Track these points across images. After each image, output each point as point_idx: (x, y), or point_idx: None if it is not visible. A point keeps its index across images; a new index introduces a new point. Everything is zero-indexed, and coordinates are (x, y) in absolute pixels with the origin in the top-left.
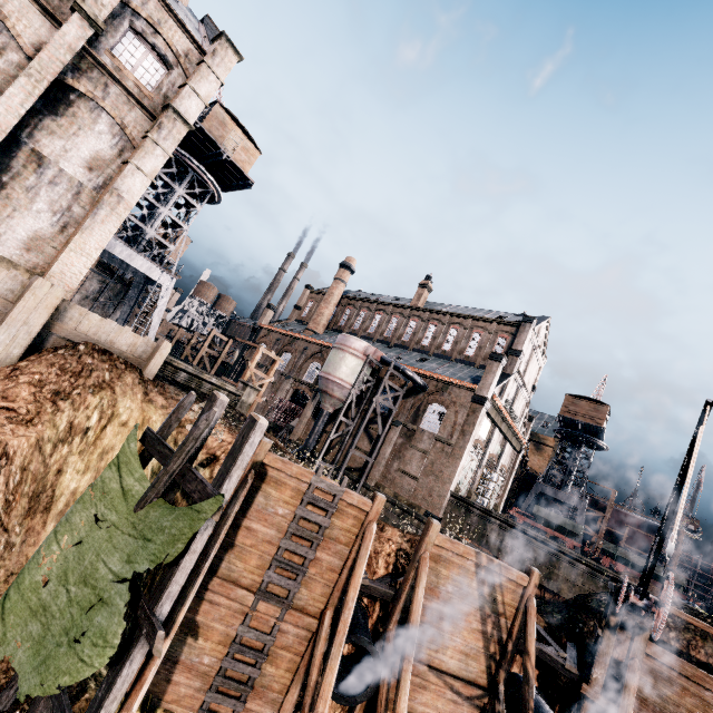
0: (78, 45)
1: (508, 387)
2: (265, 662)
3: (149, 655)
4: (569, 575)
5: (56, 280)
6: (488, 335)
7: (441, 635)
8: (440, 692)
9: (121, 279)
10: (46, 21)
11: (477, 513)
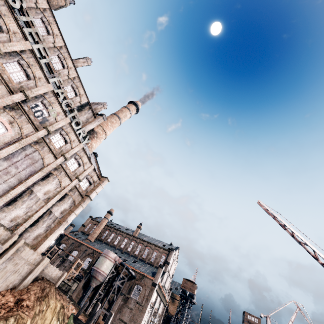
0: (74, 185)
1: (164, 277)
2: None
3: None
4: None
5: (39, 250)
6: (159, 253)
7: None
8: None
9: None
10: (69, 181)
11: None
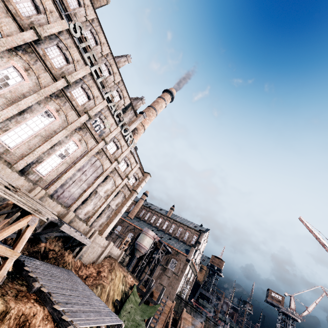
0: (124, 183)
1: (196, 254)
2: None
3: None
4: (209, 326)
5: (104, 234)
6: (191, 234)
7: None
8: None
9: None
10: (121, 180)
11: (184, 302)
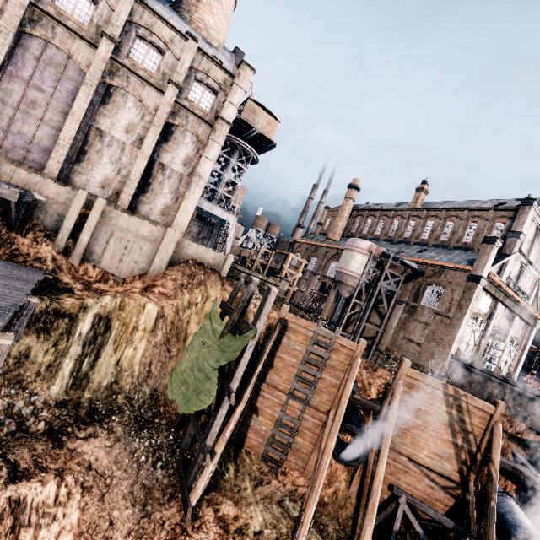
0: (172, 100)
1: (508, 265)
2: (296, 435)
3: (232, 411)
4: None
5: (176, 228)
6: (485, 222)
7: (417, 439)
8: (419, 478)
9: (209, 222)
10: (158, 94)
11: (477, 372)
